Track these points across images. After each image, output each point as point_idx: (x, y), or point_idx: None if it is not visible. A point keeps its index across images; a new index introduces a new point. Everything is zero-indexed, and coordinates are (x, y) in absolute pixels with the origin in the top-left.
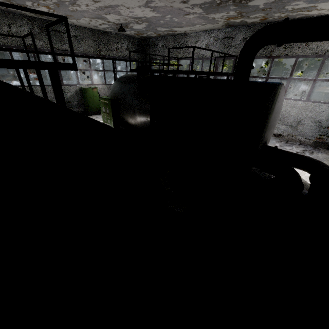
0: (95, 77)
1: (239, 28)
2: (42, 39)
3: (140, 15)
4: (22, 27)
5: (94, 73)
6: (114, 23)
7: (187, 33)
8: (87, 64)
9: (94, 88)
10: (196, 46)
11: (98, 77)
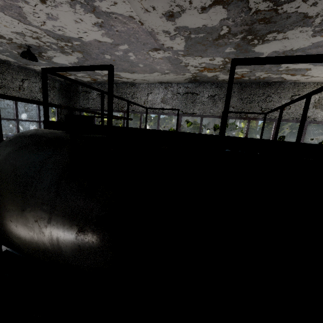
0: None
1: (204, 85)
2: None
3: (71, 31)
4: None
5: None
6: (13, 42)
7: (135, 83)
8: None
9: None
10: (149, 98)
11: None
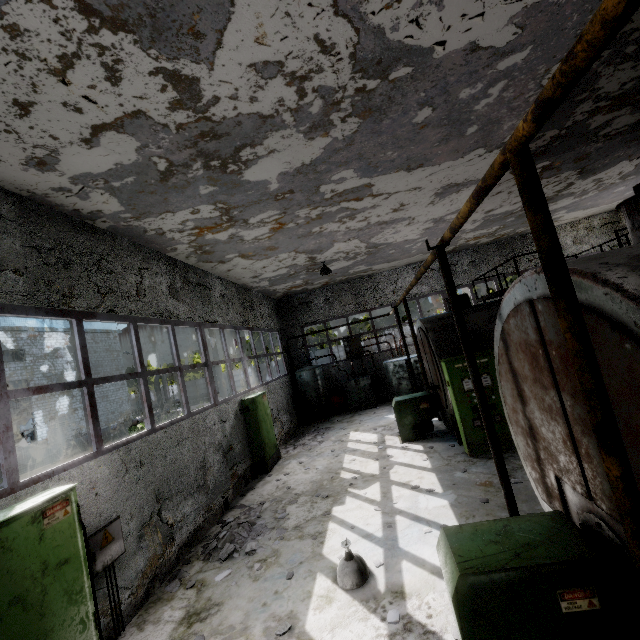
0: (42, 430)
1: (459, 254)
2: (185, 300)
3: (393, 238)
4: (159, 276)
5: (41, 421)
6: (313, 262)
7: (374, 274)
8: (20, 405)
9: (263, 395)
10: (398, 285)
11: (52, 427)
